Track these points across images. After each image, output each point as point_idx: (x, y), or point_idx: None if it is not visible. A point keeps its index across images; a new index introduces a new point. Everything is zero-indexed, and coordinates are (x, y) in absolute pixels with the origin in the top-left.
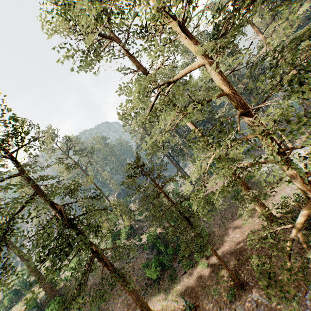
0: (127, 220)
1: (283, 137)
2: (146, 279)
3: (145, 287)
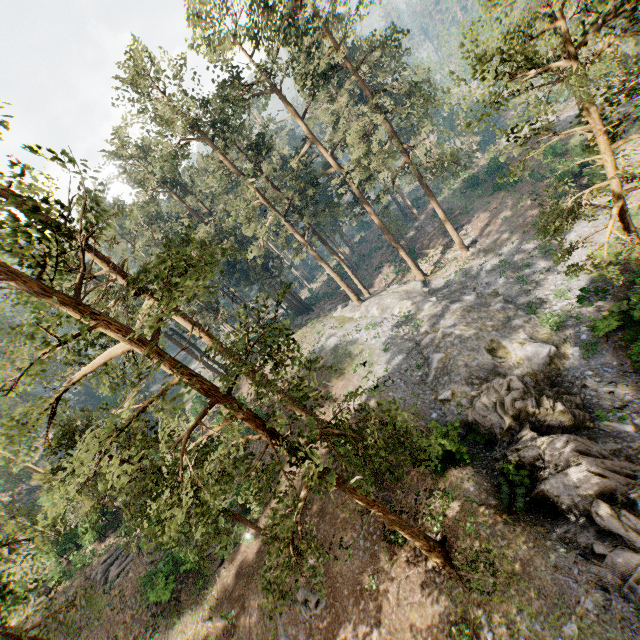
0: (91, 503)
1: (356, 282)
2: (154, 604)
3: (152, 622)
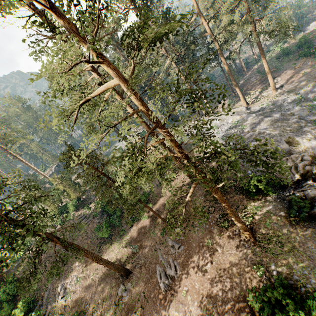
0: (73, 194)
1: (207, 105)
2: (100, 238)
3: (99, 245)
